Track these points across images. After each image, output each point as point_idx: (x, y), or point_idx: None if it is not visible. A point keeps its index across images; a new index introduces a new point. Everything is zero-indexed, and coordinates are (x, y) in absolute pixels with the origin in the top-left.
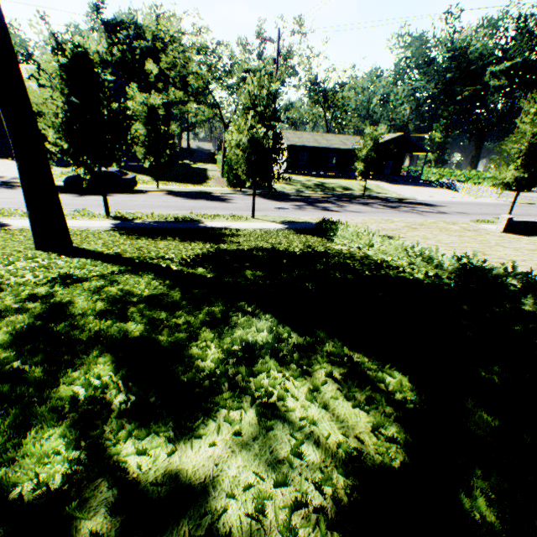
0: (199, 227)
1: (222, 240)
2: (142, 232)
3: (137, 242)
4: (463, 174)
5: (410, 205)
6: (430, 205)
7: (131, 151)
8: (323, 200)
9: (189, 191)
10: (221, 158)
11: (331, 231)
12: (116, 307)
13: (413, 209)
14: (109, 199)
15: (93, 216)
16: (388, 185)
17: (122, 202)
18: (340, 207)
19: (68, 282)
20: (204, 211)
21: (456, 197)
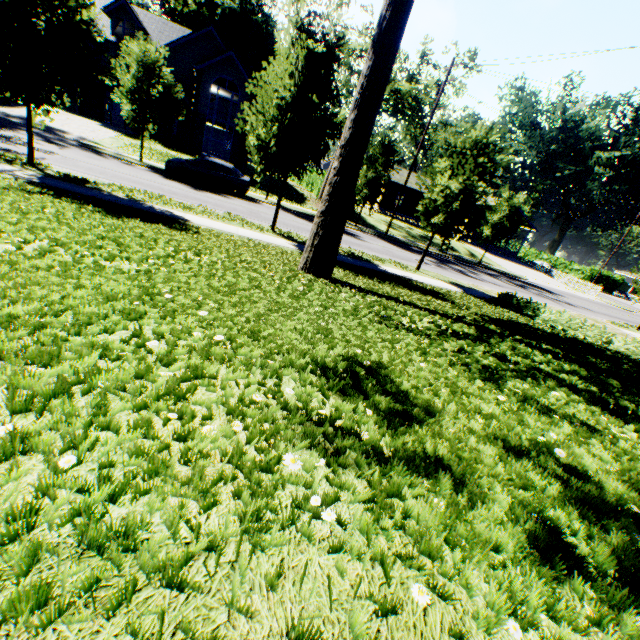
0: (384, 272)
1: (445, 298)
2: (342, 266)
3: (373, 283)
4: (549, 259)
5: (533, 288)
6: (548, 291)
7: (318, 163)
8: (446, 259)
9: (304, 212)
10: (325, 178)
11: (530, 310)
12: (598, 386)
13: (540, 293)
14: (233, 202)
15: (258, 228)
16: (488, 254)
17: (254, 212)
18: (474, 274)
19: (473, 339)
20: (353, 246)
21: (558, 286)
